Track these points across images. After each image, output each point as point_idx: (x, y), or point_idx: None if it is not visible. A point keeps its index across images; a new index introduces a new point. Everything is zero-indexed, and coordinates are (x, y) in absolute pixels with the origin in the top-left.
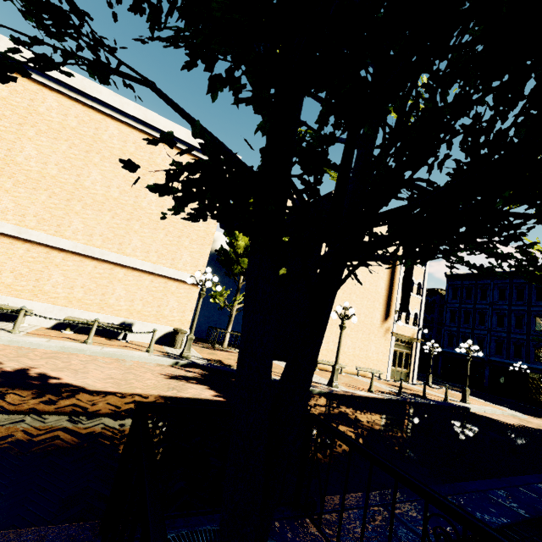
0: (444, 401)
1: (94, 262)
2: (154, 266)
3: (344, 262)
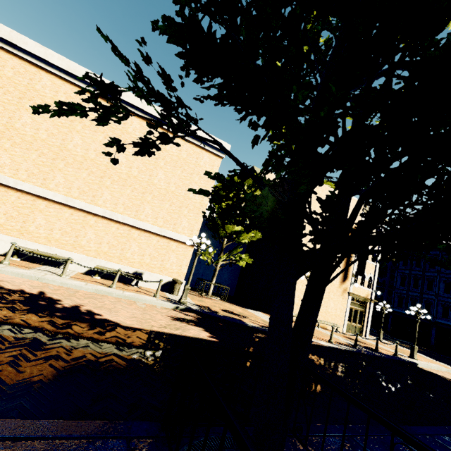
0: (394, 356)
1: (117, 225)
2: (160, 229)
3: (340, 263)
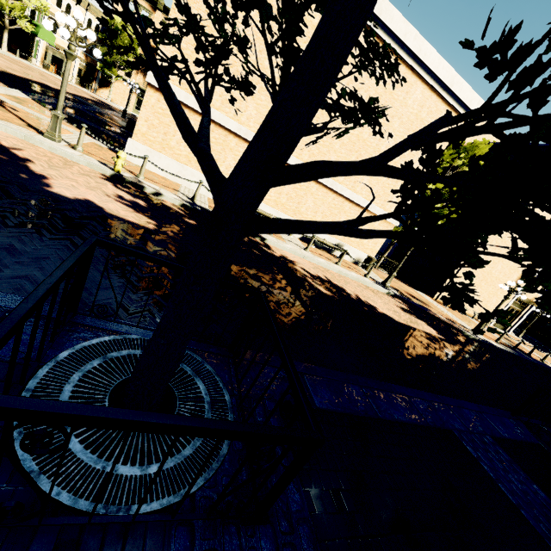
0: (541, 362)
1: (334, 195)
2: (371, 205)
3: None
